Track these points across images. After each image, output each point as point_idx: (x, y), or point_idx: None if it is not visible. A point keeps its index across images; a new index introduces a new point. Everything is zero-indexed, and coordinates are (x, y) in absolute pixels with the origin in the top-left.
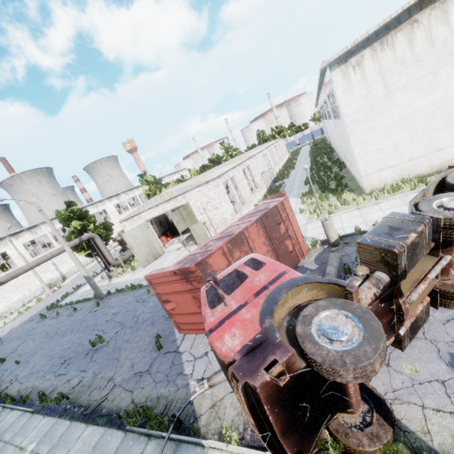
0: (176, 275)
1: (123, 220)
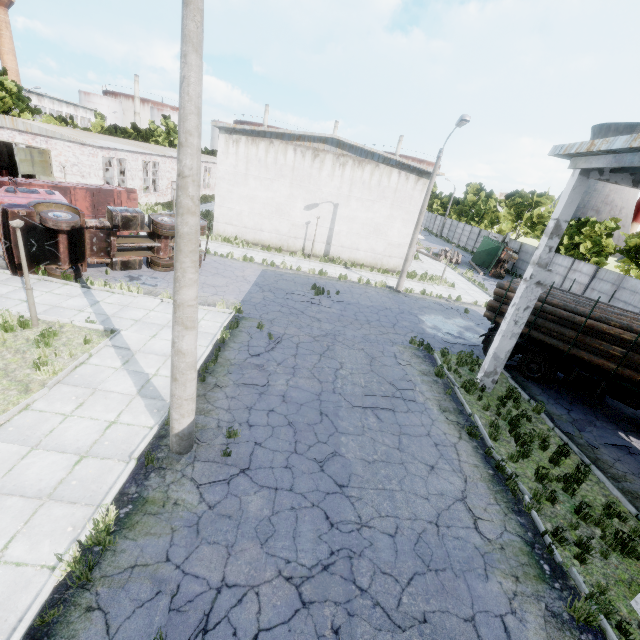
0: None
1: None
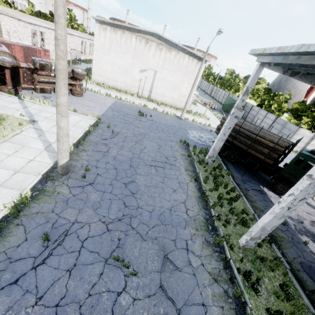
0: None
1: None
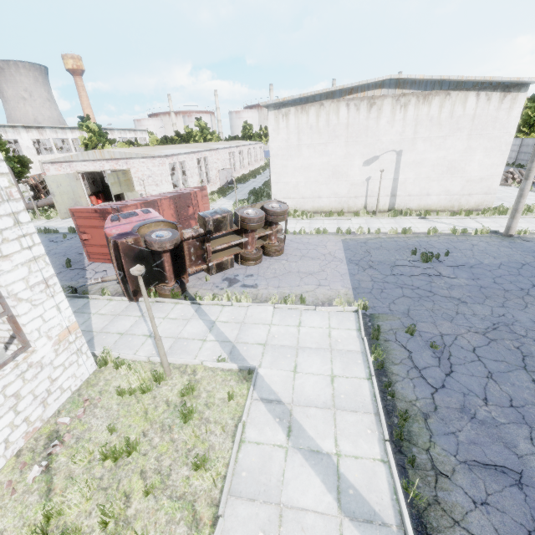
0: (97, 213)
1: (47, 162)
